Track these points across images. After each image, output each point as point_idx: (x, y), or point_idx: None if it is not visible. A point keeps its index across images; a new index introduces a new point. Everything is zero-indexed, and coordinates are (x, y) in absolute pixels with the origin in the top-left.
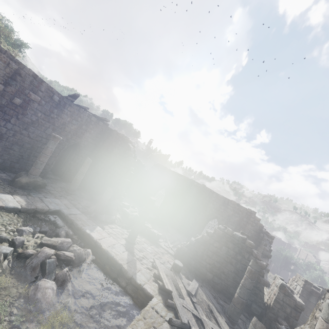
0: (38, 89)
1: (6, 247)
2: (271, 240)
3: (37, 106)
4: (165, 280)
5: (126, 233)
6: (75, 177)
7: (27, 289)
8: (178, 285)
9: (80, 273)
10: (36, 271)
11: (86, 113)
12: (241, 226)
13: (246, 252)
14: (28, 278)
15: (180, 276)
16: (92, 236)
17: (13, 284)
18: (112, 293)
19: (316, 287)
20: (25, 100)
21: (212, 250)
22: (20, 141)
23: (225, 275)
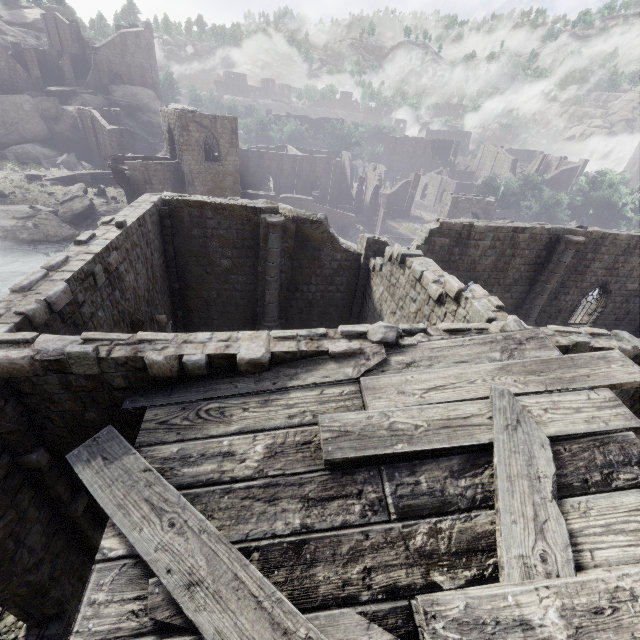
0: None
1: None
2: None
3: None
4: None
5: None
6: None
7: None
8: None
9: None
10: None
11: None
12: None
13: None
14: None
15: None
16: None
17: None
18: None
19: None
20: None
21: None
22: None
23: None
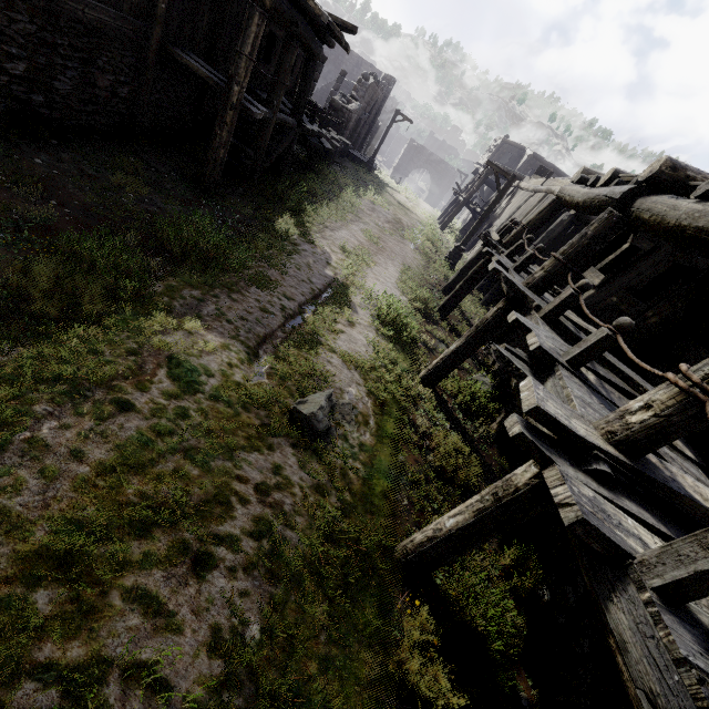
0: None
1: None
2: (392, 103)
3: None
4: None
5: None
6: None
7: None
8: None
9: None
10: None
11: None
12: None
13: None
14: None
15: None
16: None
17: None
18: None
19: (417, 143)
20: None
21: None
22: None
23: None
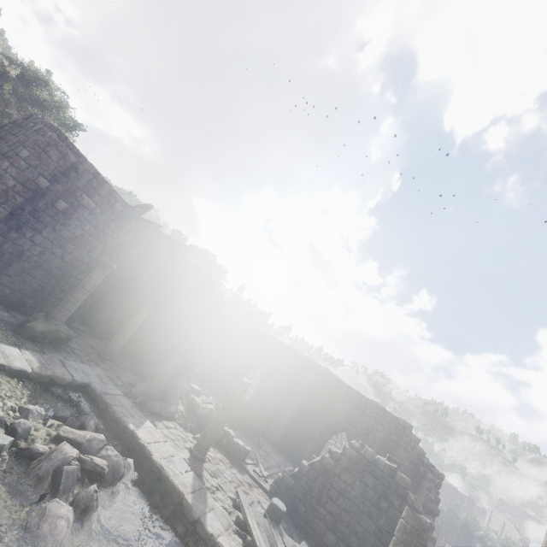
0: (96, 192)
1: (3, 435)
2: (438, 480)
3: (87, 215)
4: (256, 532)
5: (191, 440)
6: (120, 332)
7: (25, 515)
8: (277, 546)
9: (111, 501)
10: (44, 484)
11: (157, 233)
12: (387, 450)
13: (396, 494)
14: (29, 495)
15: (280, 531)
16: (138, 435)
17: (4, 502)
18: (162, 546)
19: None
20: (73, 205)
21: (337, 486)
22: (47, 264)
23: (359, 538)
